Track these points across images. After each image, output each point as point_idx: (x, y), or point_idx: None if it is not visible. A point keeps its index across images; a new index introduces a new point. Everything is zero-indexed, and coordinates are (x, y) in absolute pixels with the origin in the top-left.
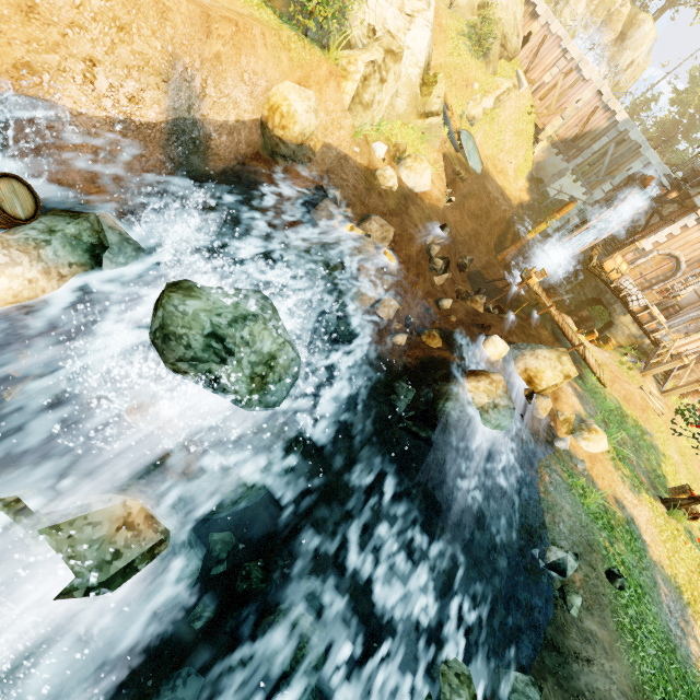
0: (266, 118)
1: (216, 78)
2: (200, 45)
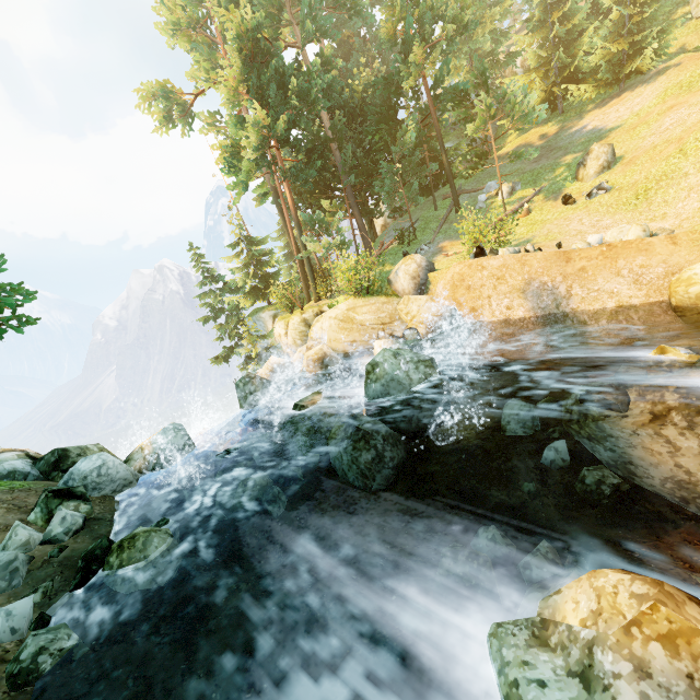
0: (669, 296)
1: (582, 282)
2: (560, 268)
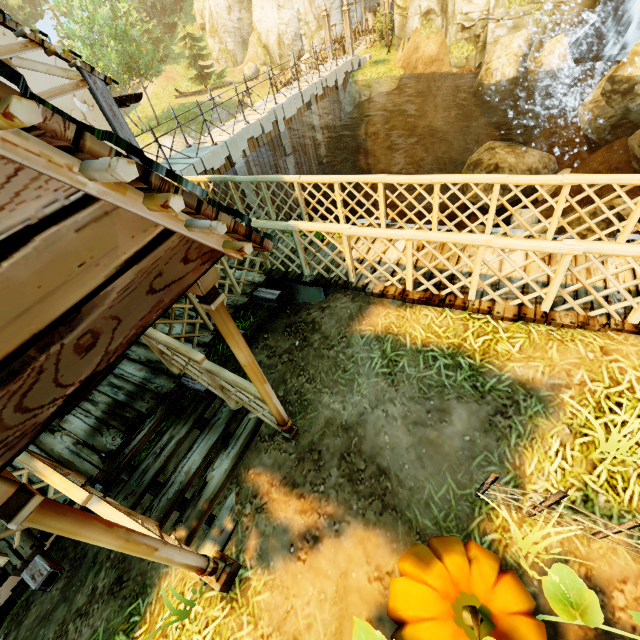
0: None
1: None
2: None
